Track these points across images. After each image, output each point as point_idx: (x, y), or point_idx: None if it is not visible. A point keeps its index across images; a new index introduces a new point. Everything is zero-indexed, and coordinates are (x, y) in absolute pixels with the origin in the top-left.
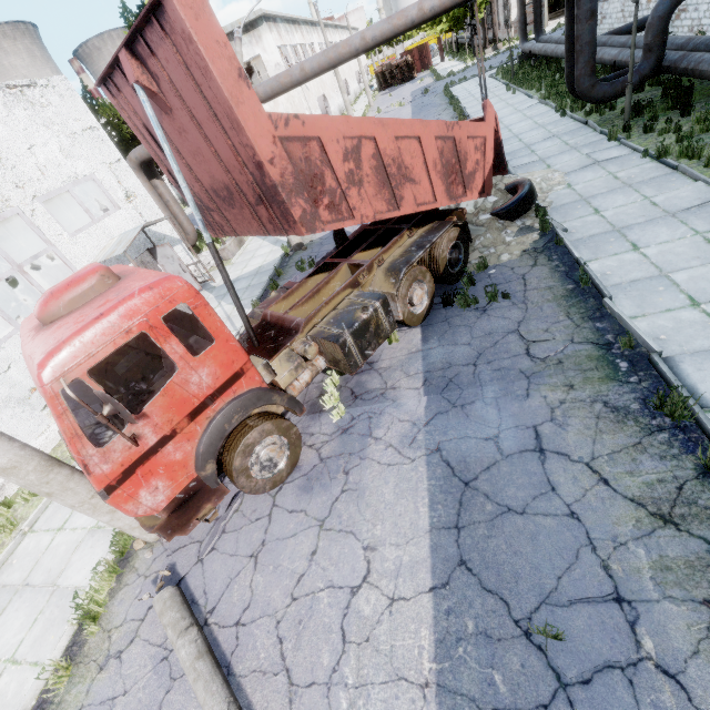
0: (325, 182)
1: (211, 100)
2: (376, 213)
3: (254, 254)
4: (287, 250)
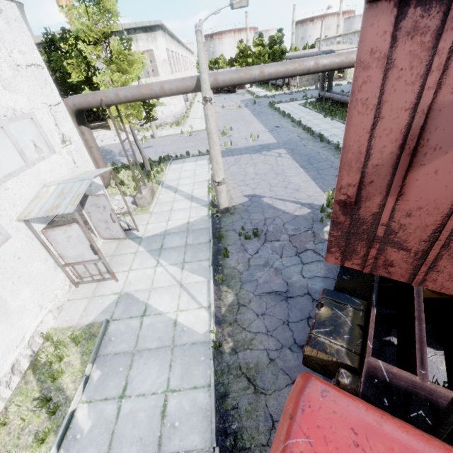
0: None
1: None
2: None
3: (172, 207)
4: (213, 210)
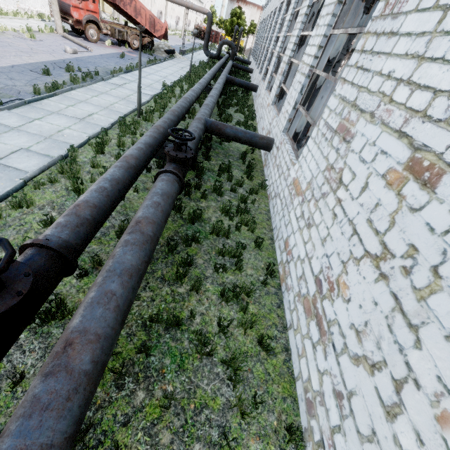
0: (124, 0)
1: None
2: (132, 15)
3: None
4: None
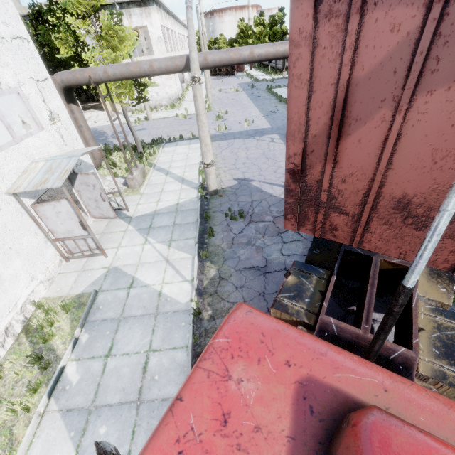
0: None
1: None
2: None
3: (163, 188)
4: (203, 192)
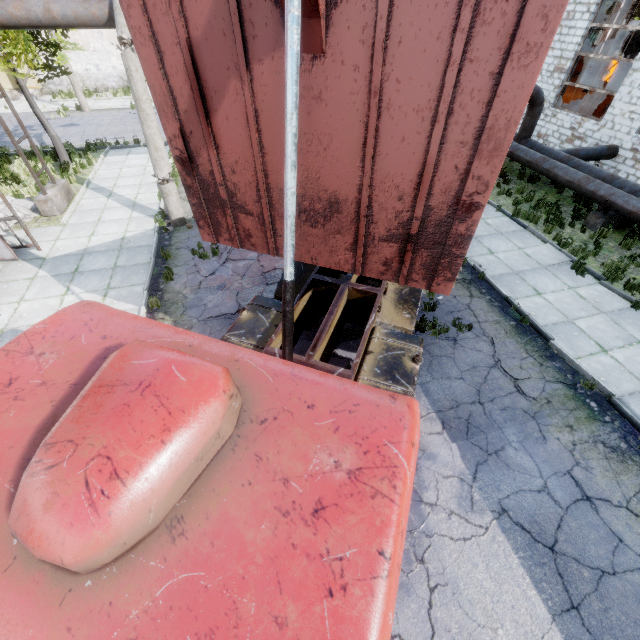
0: None
1: (467, 90)
2: None
3: (101, 217)
4: (163, 222)
